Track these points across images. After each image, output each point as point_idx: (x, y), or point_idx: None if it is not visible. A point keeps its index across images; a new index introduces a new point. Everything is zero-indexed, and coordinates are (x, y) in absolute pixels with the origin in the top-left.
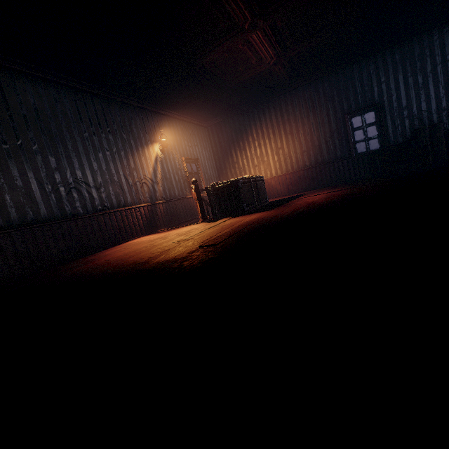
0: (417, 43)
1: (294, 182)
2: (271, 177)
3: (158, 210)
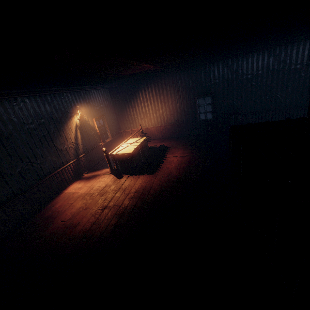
0: (235, 61)
1: (165, 131)
2: (152, 127)
3: (81, 161)
